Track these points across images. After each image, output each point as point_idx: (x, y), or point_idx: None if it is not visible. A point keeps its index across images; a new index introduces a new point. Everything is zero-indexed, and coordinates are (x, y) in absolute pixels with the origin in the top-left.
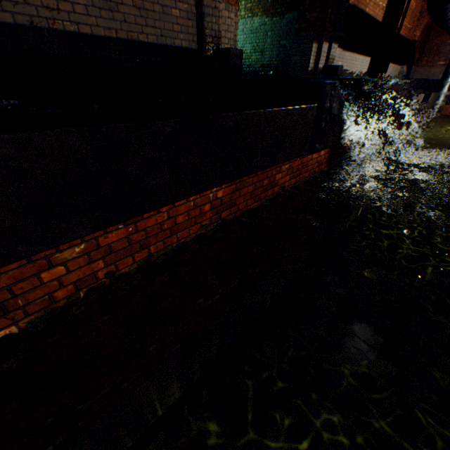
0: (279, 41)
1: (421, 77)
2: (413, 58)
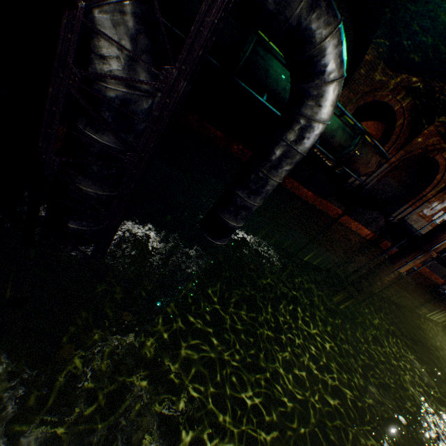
0: None
1: None
2: None
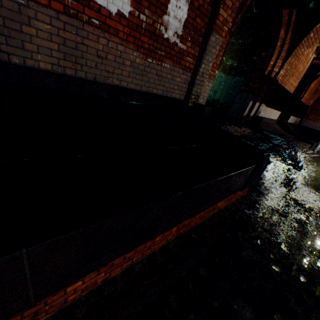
0: (228, 90)
1: (307, 126)
2: (305, 114)
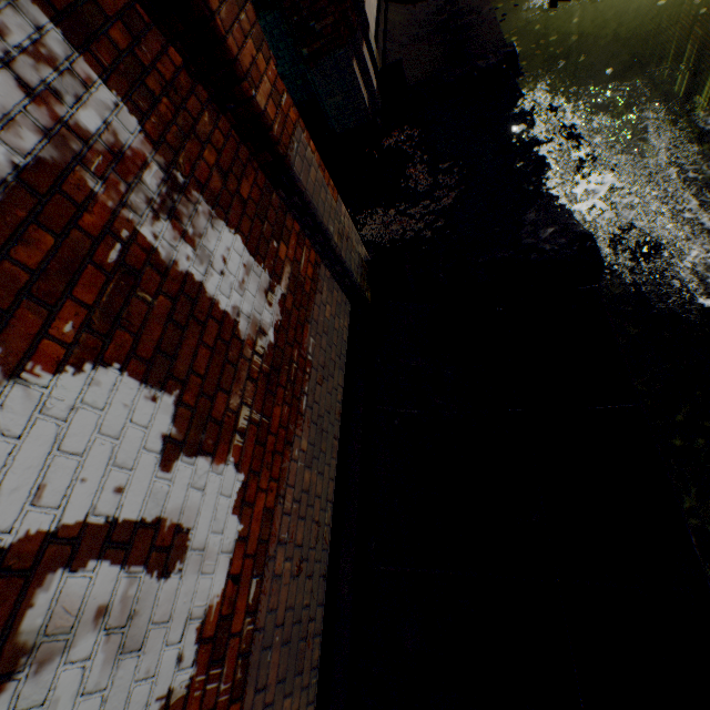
0: None
1: None
2: None
